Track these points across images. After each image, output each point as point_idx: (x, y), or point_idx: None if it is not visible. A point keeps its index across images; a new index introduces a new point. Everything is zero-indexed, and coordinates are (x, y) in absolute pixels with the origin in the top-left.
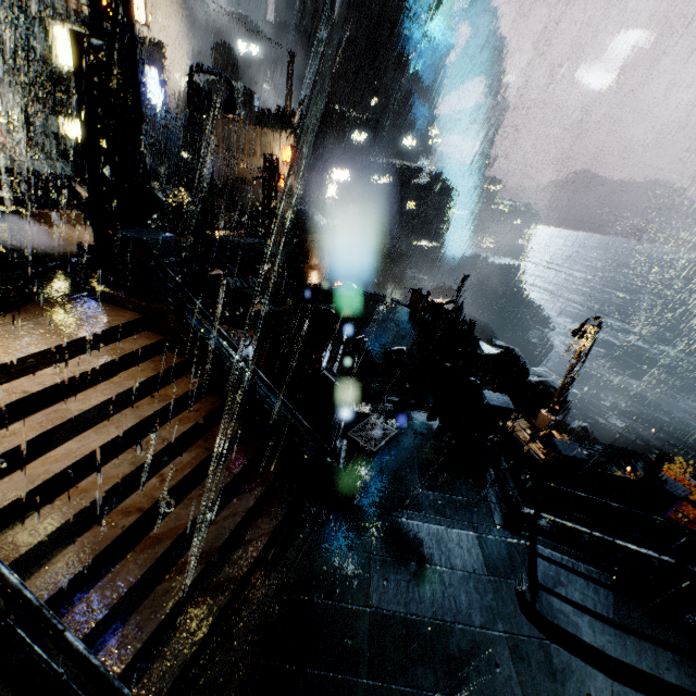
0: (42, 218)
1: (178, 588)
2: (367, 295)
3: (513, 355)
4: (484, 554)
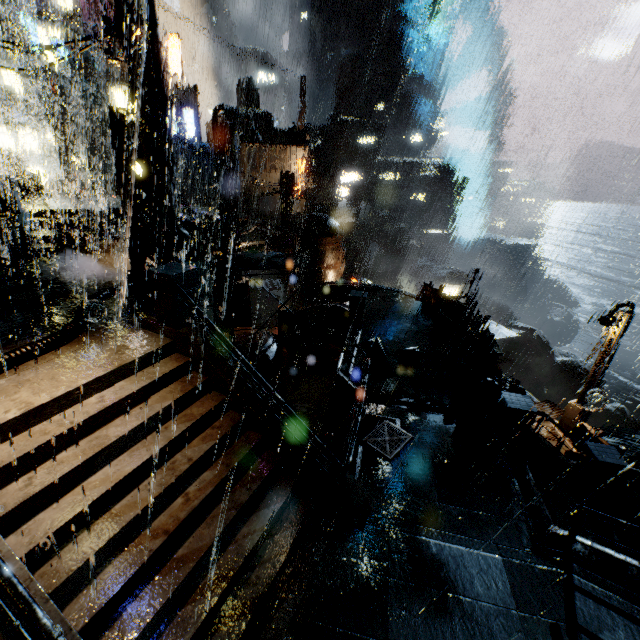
0: (101, 248)
1: (200, 613)
2: (380, 290)
3: (535, 335)
4: (512, 582)
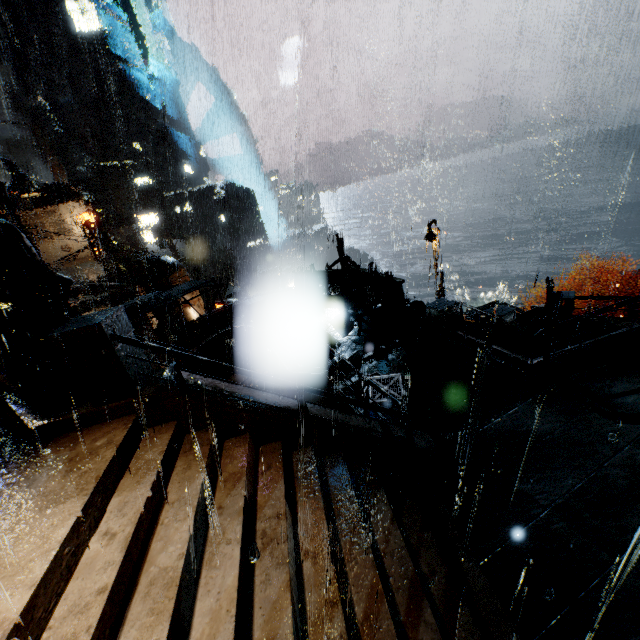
0: None
1: None
2: None
3: None
4: (552, 407)
